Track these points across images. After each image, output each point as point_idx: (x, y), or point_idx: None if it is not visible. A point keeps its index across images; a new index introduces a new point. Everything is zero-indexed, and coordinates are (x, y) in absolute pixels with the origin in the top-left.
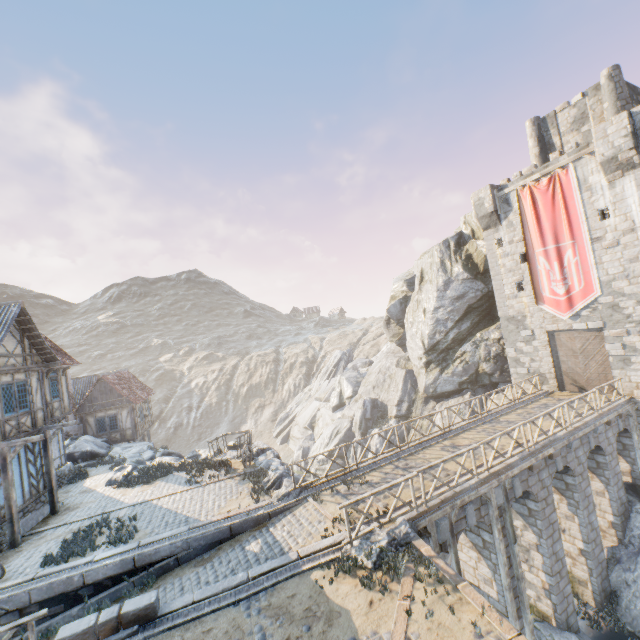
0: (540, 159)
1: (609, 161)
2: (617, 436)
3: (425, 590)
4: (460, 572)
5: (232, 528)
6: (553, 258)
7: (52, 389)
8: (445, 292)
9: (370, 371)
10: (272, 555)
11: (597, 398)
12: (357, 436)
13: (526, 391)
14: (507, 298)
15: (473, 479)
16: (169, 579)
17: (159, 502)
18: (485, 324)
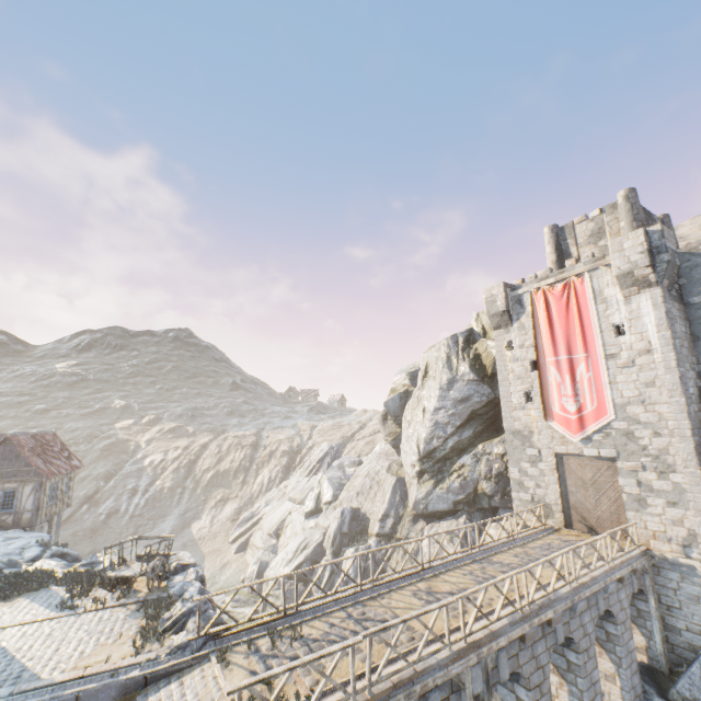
0: (557, 266)
1: (625, 275)
2: (631, 597)
3: None
4: None
5: (80, 698)
6: (565, 370)
7: None
8: (448, 392)
9: (357, 473)
10: None
11: (608, 545)
12: (328, 554)
13: (529, 523)
14: (514, 408)
15: (444, 651)
16: None
17: None
18: (489, 435)
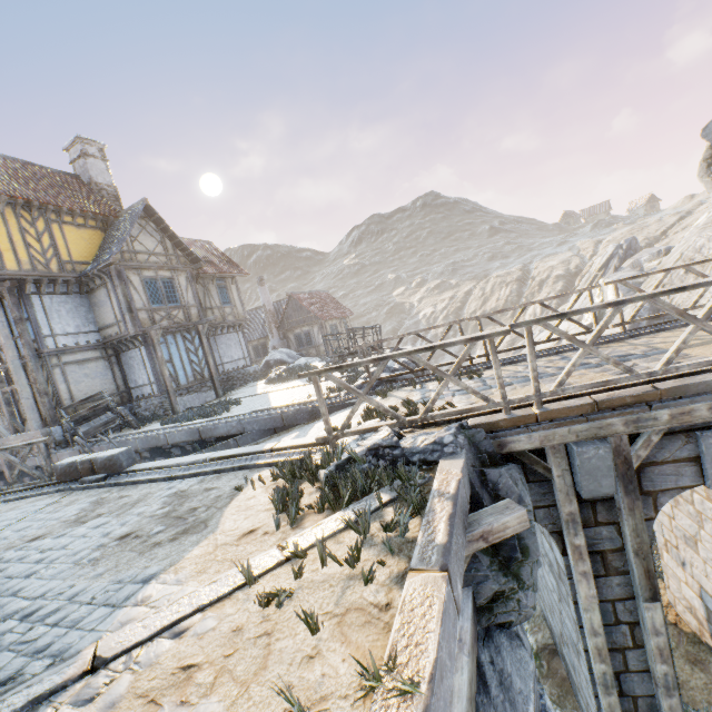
0: None
1: None
2: None
3: (320, 547)
4: (650, 577)
5: (284, 417)
6: None
7: (221, 296)
8: None
9: (662, 263)
10: None
11: None
12: None
13: None
14: None
15: None
16: None
17: (272, 394)
18: None
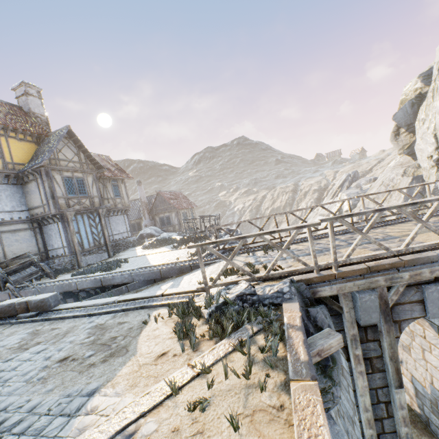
0: None
1: None
2: None
3: (224, 366)
4: (398, 373)
5: (162, 272)
6: None
7: (114, 191)
8: None
9: (372, 186)
10: None
11: None
12: None
13: None
14: None
15: None
16: None
17: (149, 256)
18: None
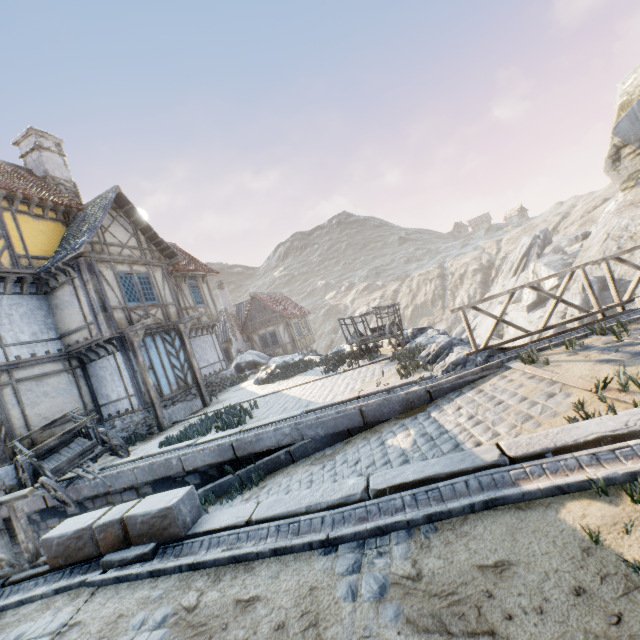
0: None
1: None
2: None
3: None
4: None
5: (364, 413)
6: None
7: (194, 295)
8: None
9: (587, 245)
10: (435, 455)
11: None
12: None
13: None
14: None
15: None
16: (277, 478)
17: (288, 391)
18: None
